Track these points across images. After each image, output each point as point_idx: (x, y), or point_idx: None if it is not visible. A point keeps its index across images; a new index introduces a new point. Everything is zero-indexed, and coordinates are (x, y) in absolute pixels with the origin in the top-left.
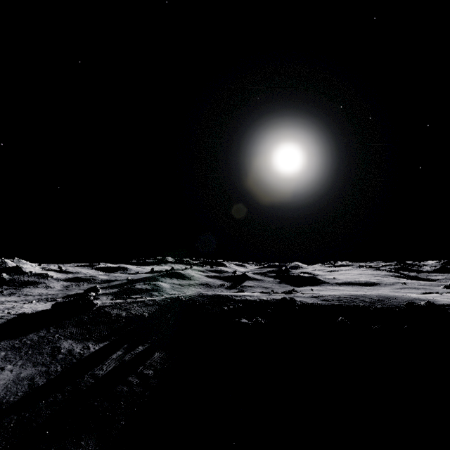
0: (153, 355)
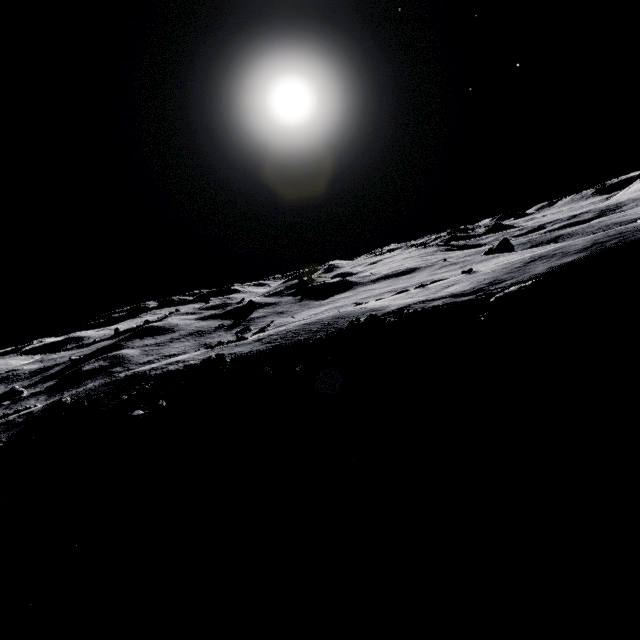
0: None
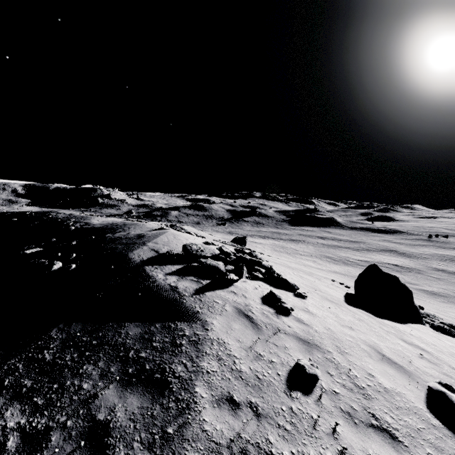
0: None
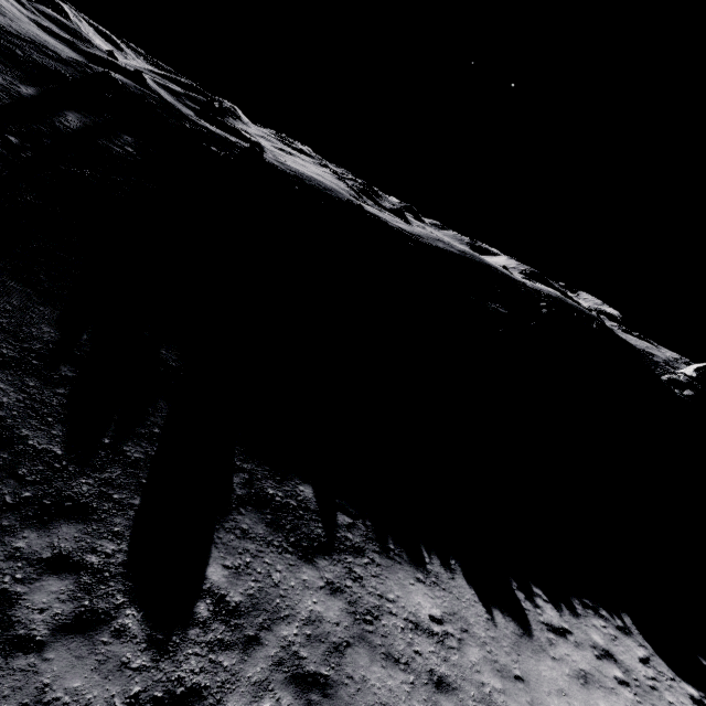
0: (123, 136)
